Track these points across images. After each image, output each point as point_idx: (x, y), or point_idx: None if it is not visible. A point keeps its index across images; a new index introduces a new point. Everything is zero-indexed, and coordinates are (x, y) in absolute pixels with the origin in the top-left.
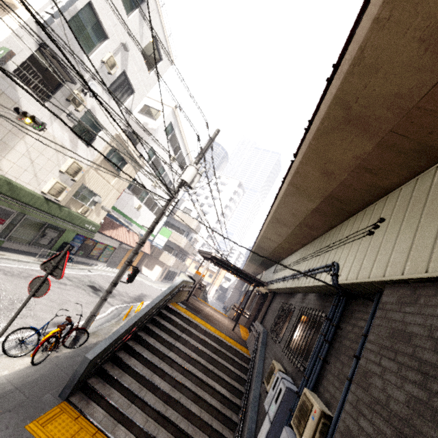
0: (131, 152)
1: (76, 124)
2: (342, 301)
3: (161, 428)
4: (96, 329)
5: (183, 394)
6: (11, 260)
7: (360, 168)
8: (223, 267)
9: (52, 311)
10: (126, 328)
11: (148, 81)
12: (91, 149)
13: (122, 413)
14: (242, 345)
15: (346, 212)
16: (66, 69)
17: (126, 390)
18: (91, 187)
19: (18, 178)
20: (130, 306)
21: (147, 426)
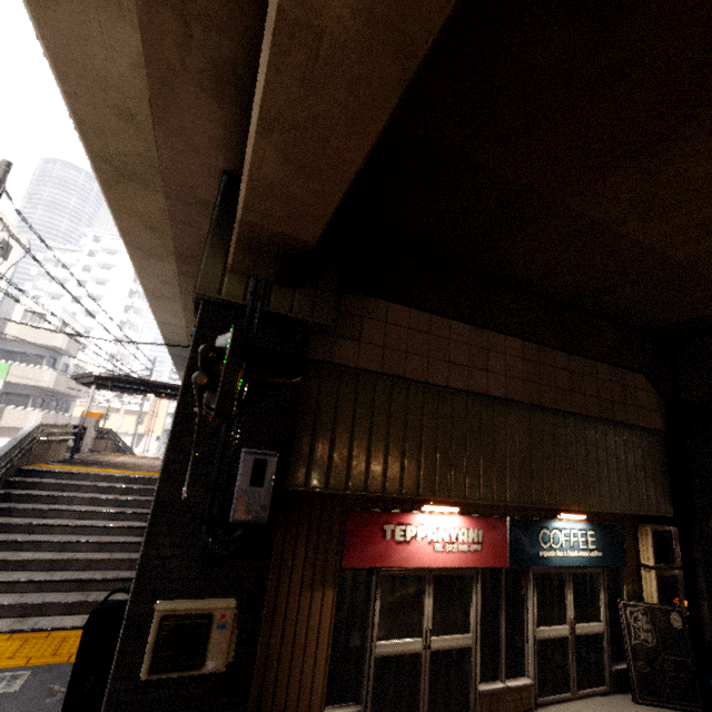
0: None
1: None
2: None
3: (51, 594)
4: None
5: (80, 551)
6: None
7: (174, 220)
8: (129, 390)
9: None
10: None
11: None
12: None
13: None
14: None
15: None
16: None
17: None
18: None
19: None
20: None
21: (23, 600)
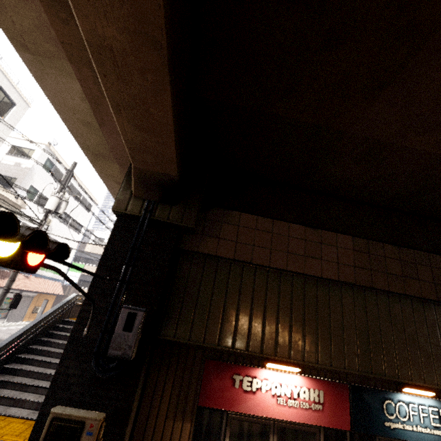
0: (2, 195)
1: None
2: None
3: None
4: None
5: None
6: None
7: None
8: None
9: None
10: (10, 340)
11: (4, 126)
12: None
13: (13, 398)
14: None
15: None
16: None
17: (17, 385)
18: None
19: None
20: None
21: (39, 399)
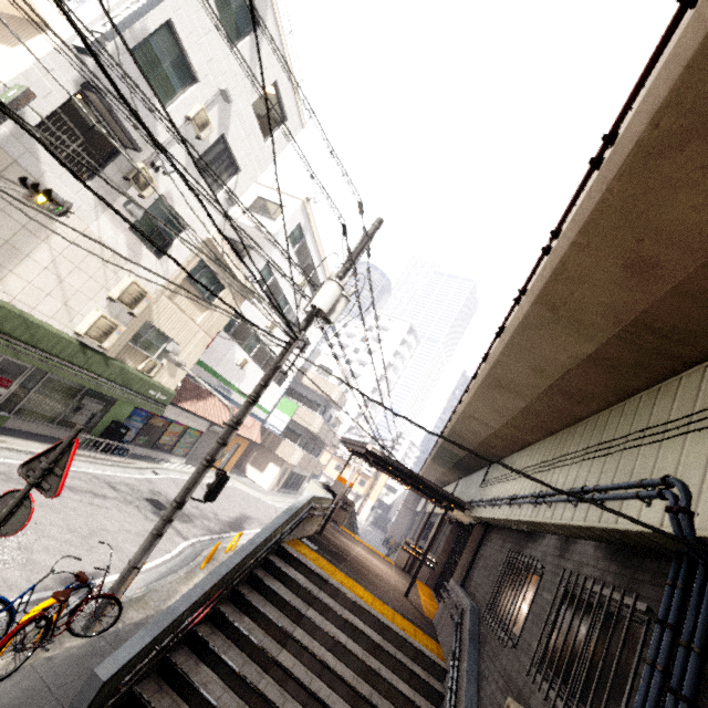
0: (231, 269)
1: (138, 219)
2: (704, 580)
3: None
4: (145, 590)
5: None
6: (15, 451)
7: None
8: (386, 471)
9: (66, 550)
10: (191, 600)
11: (262, 154)
12: (164, 262)
13: None
14: (427, 632)
15: (673, 360)
16: (124, 125)
17: None
18: (162, 327)
19: (34, 307)
20: (218, 540)
21: None
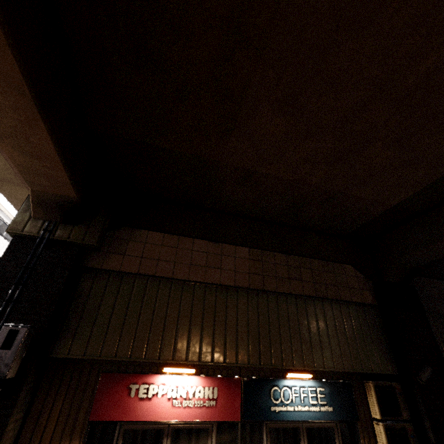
0: None
1: None
2: None
3: None
4: None
5: None
6: None
7: None
8: None
9: None
10: None
11: None
12: None
13: None
14: None
15: None
16: None
17: None
18: None
19: None
20: None
21: None
